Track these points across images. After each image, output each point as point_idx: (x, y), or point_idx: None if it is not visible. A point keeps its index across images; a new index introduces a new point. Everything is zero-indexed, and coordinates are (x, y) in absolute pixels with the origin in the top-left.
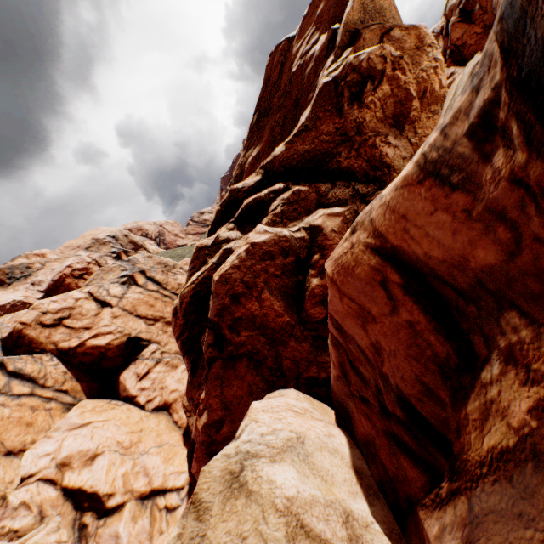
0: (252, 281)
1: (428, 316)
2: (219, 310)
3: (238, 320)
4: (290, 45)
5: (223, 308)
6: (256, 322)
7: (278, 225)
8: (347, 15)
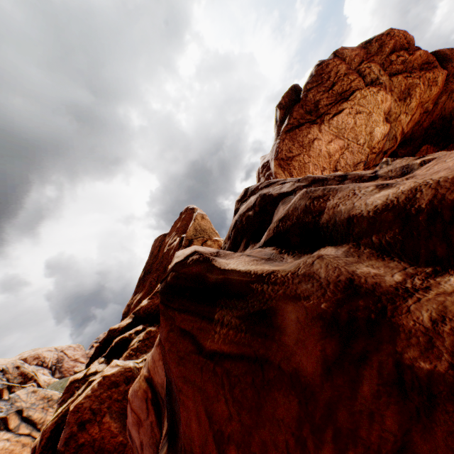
0: (99, 407)
1: (156, 416)
2: (67, 438)
3: (81, 446)
4: (165, 237)
5: (71, 436)
6: (95, 445)
7: (133, 357)
8: (187, 233)
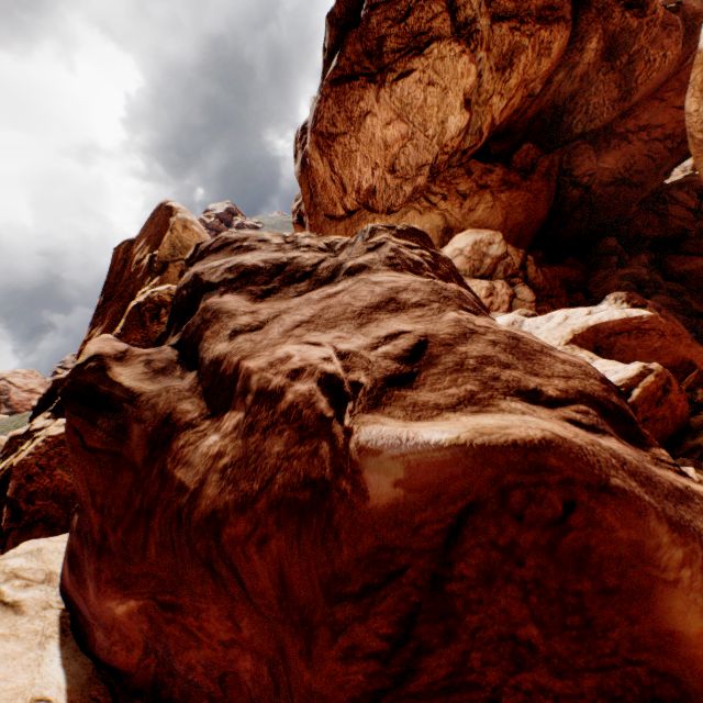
0: (47, 463)
1: None
2: (17, 489)
3: (34, 494)
4: (132, 246)
5: (21, 487)
6: (50, 493)
7: None
8: (159, 251)
